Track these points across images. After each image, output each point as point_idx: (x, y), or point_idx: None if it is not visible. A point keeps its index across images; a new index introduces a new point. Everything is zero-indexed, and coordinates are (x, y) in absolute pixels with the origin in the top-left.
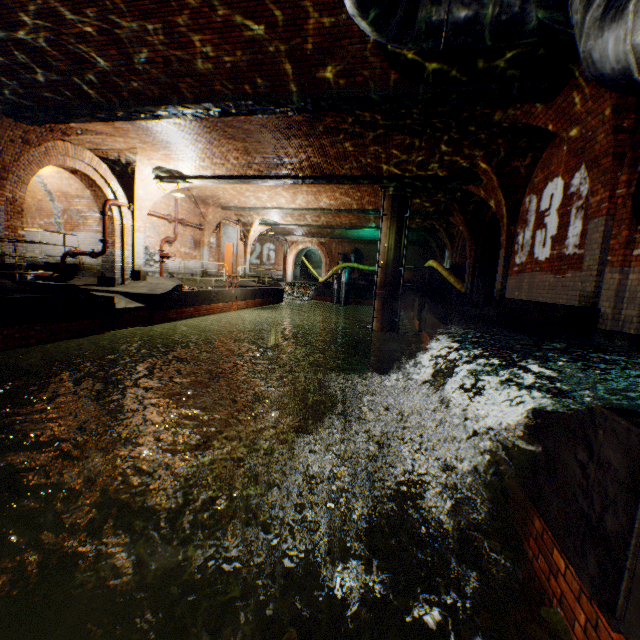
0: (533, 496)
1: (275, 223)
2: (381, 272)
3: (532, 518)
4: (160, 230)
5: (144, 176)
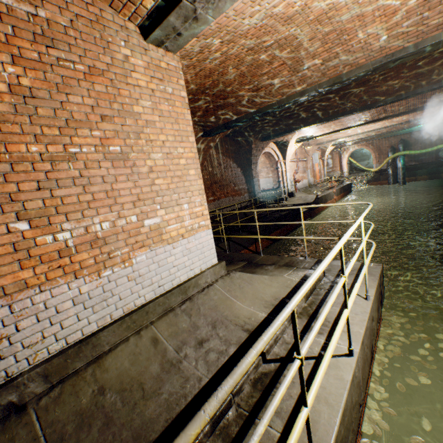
0: None
1: (343, 142)
2: None
3: None
4: (291, 168)
5: (291, 144)
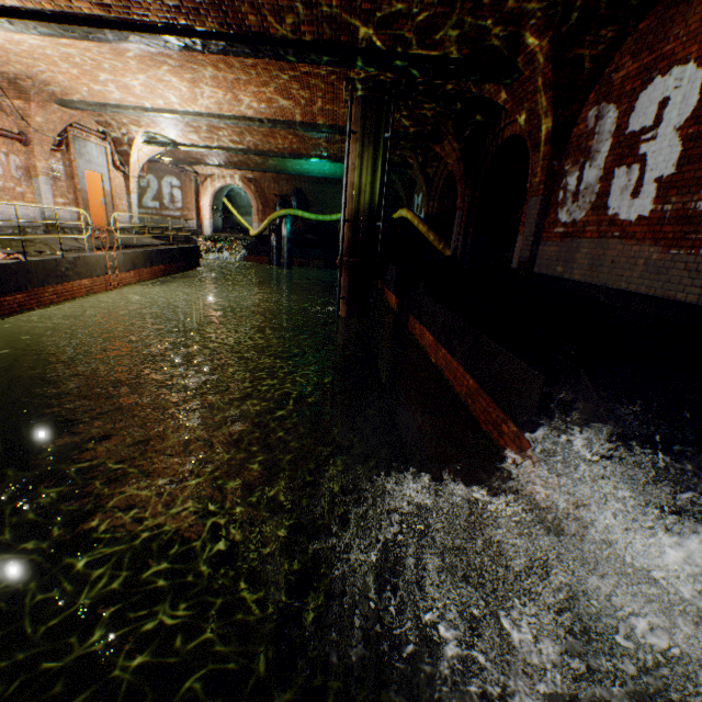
0: None
1: (172, 142)
2: (349, 229)
3: None
4: None
5: None
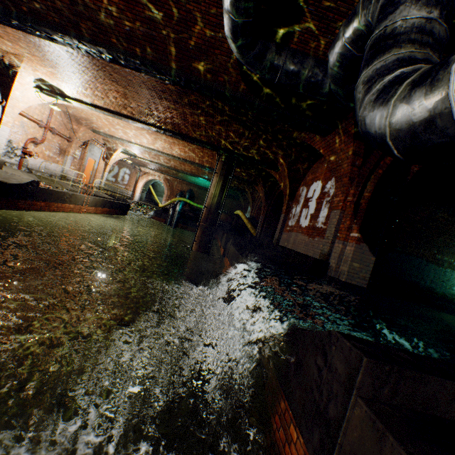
0: (284, 386)
1: (135, 155)
2: (206, 210)
3: (280, 400)
4: (29, 130)
5: (25, 81)
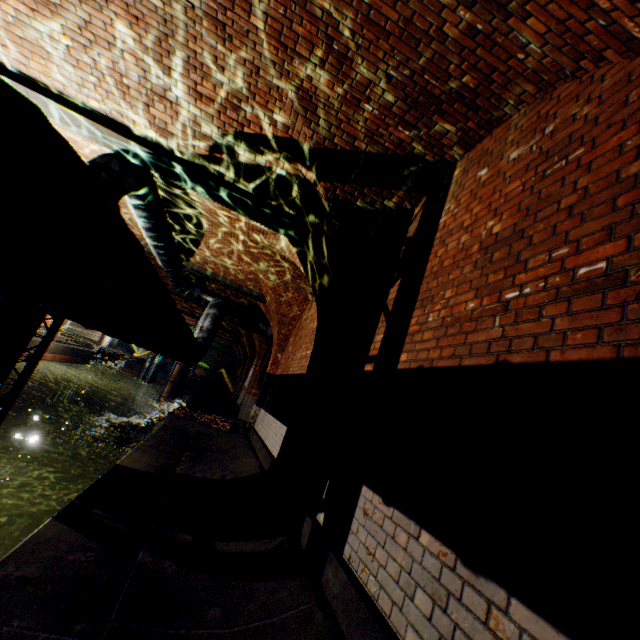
0: None
1: None
2: (178, 367)
3: None
4: None
5: None
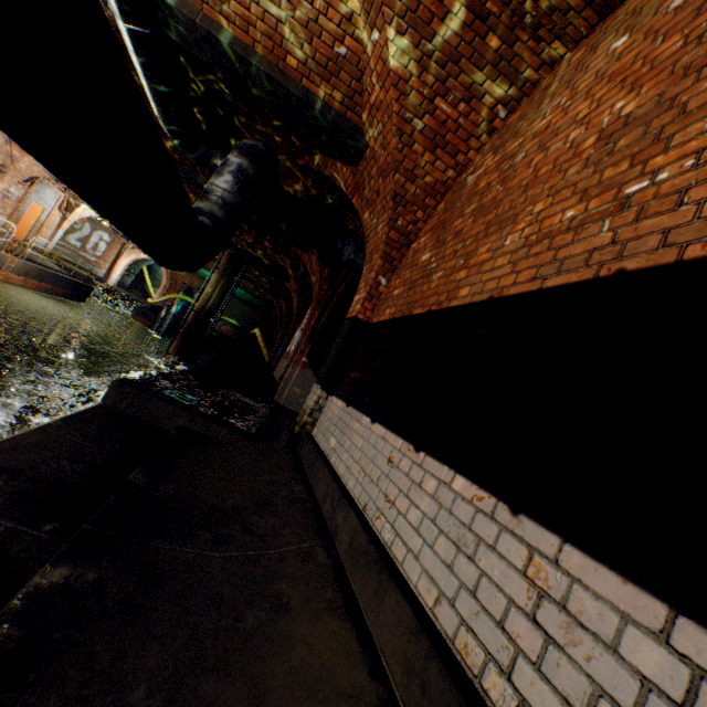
0: None
1: None
2: (194, 315)
3: None
4: None
5: None
